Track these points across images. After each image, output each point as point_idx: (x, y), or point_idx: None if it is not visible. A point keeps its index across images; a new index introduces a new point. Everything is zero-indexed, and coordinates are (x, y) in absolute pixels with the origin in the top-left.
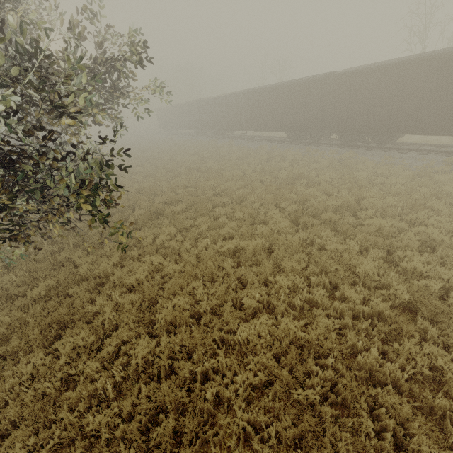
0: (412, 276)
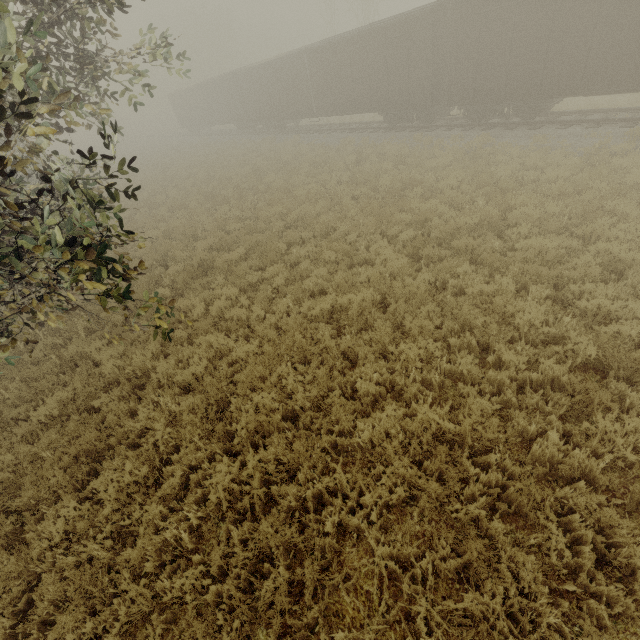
0: (594, 319)
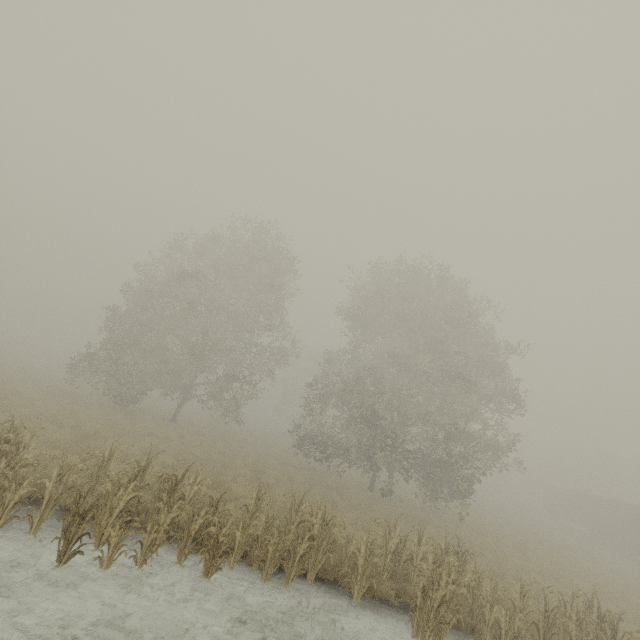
0: None
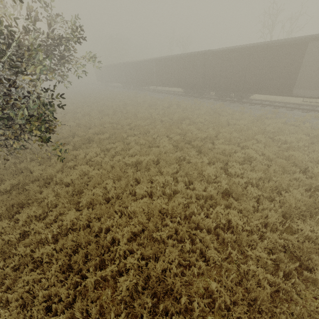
0: (235, 177)
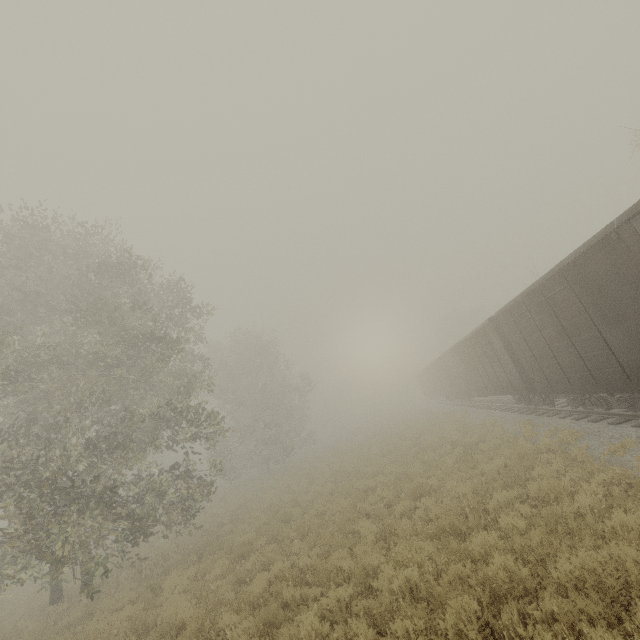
0: None
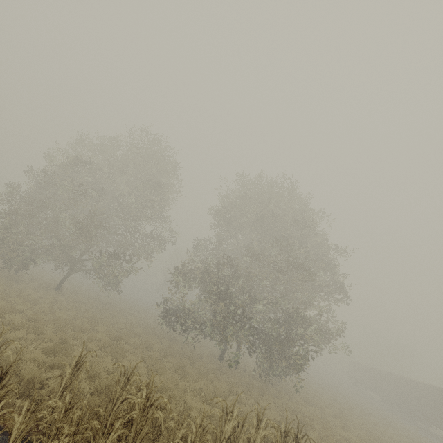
0: None
